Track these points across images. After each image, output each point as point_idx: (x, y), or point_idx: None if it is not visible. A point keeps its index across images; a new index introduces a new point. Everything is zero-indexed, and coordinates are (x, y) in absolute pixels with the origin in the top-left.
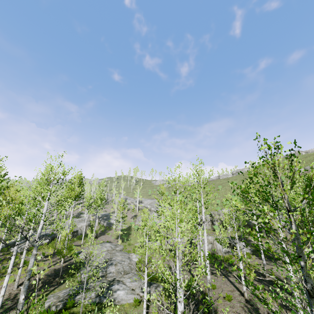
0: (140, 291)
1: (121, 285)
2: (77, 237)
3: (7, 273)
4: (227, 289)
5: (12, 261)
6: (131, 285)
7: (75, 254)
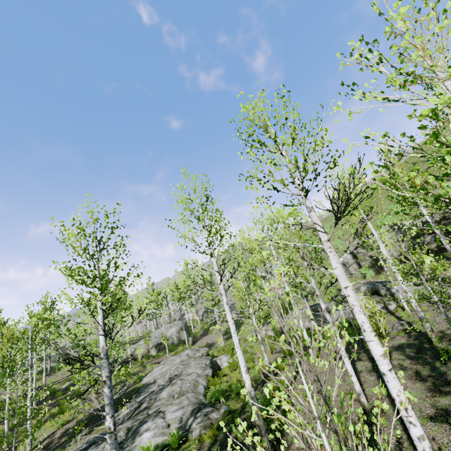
0: (175, 428)
1: (157, 420)
2: (165, 349)
3: None
4: (339, 391)
5: None
6: (170, 417)
7: (138, 379)
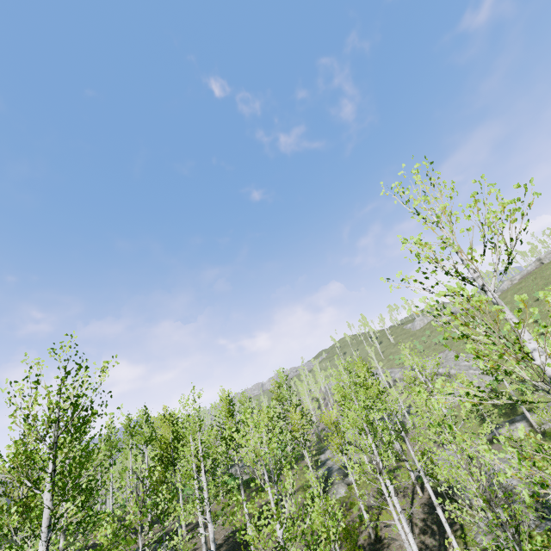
0: None
1: None
2: None
3: (436, 505)
4: None
5: (430, 489)
6: None
7: (419, 479)
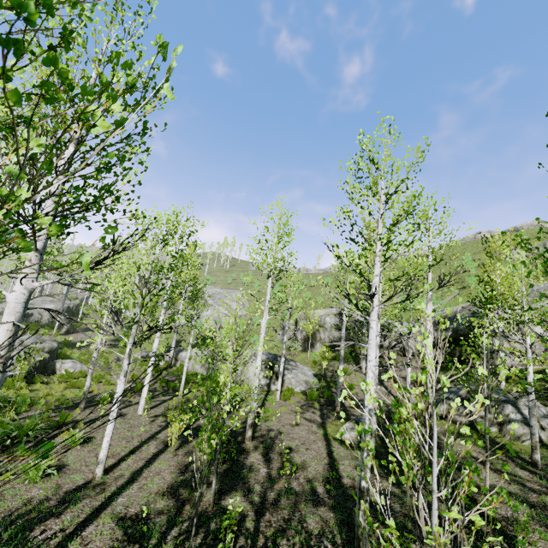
0: None
1: None
2: None
3: None
4: None
5: None
6: None
7: None
